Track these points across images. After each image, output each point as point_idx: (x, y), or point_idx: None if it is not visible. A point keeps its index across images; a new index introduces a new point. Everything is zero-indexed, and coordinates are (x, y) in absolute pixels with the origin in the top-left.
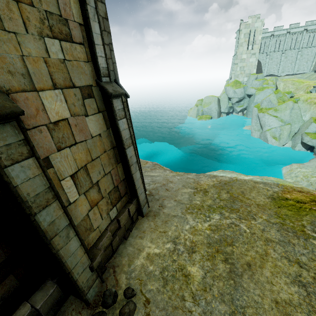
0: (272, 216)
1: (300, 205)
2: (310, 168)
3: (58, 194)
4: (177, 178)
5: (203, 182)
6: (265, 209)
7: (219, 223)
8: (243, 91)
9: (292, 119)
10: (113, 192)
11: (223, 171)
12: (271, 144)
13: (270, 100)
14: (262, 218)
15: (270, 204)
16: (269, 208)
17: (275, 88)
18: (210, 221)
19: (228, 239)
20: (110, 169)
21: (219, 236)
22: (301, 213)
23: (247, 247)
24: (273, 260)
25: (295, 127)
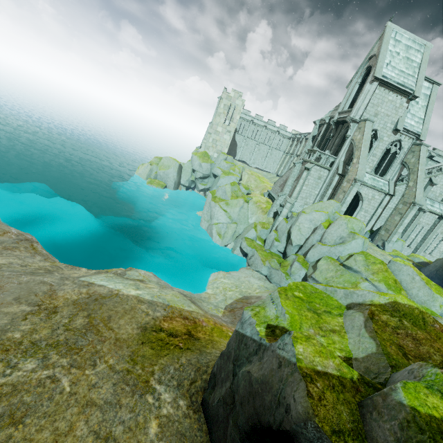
0: (124, 358)
1: (169, 340)
2: (234, 279)
3: None
4: (22, 280)
5: (61, 294)
6: (122, 347)
7: (24, 380)
8: (209, 167)
9: (239, 219)
10: None
11: (114, 276)
12: (215, 241)
13: (225, 191)
14: (106, 364)
15: (134, 338)
16: (130, 344)
17: (240, 178)
18: (9, 376)
19: (21, 411)
20: None
21: (5, 407)
22: (162, 352)
23: (45, 422)
24: (72, 442)
25: (240, 227)
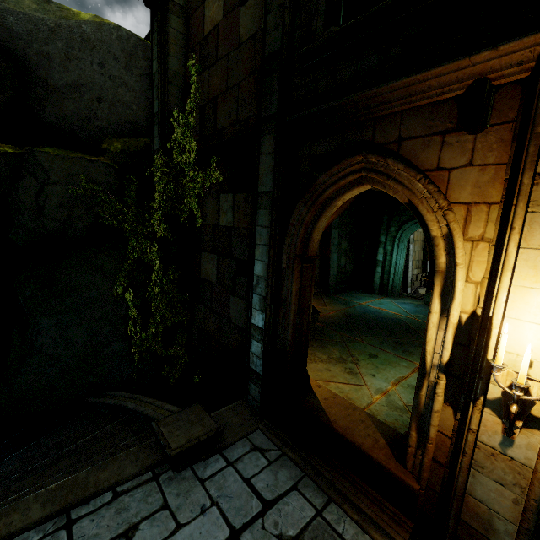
0: None
1: None
2: None
3: (413, 242)
4: None
5: None
6: None
7: None
8: None
9: None
10: (417, 262)
11: None
12: None
13: None
14: None
15: None
16: None
17: None
18: None
19: None
20: (419, 250)
21: None
22: None
23: None
24: None
25: None
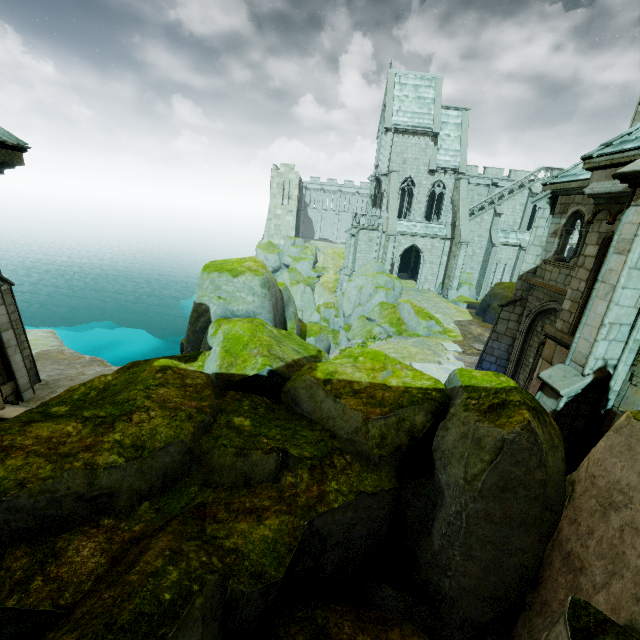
0: None
1: None
2: None
3: None
4: (97, 370)
5: None
6: None
7: None
8: (277, 258)
9: (304, 305)
10: None
11: None
12: None
13: (284, 280)
14: None
15: None
16: None
17: (313, 261)
18: None
19: None
20: None
21: None
22: None
23: None
24: None
25: (307, 314)
